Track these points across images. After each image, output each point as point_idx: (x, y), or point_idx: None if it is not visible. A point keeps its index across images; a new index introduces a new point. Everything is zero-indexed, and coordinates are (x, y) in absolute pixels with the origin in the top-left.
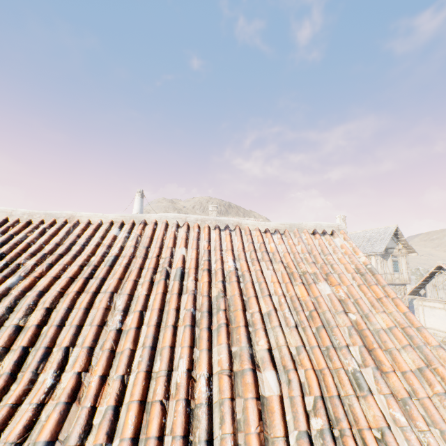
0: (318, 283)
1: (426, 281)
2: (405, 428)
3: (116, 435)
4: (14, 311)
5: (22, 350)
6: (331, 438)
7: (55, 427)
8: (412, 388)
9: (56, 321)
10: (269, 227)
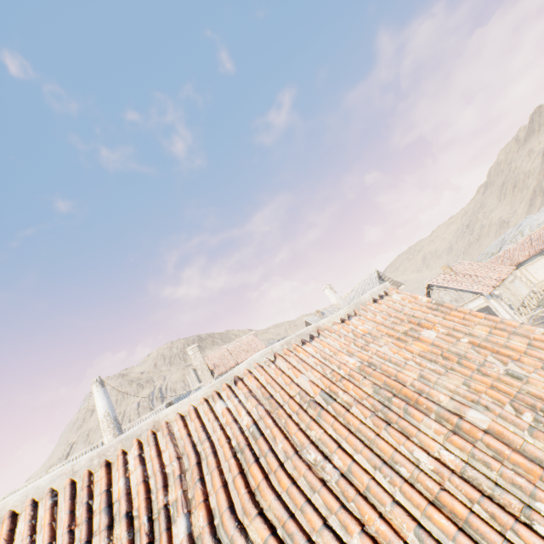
0: (420, 333)
1: None
2: None
3: (444, 542)
4: None
5: None
6: (543, 417)
7: None
8: (537, 358)
9: (284, 514)
10: (341, 316)
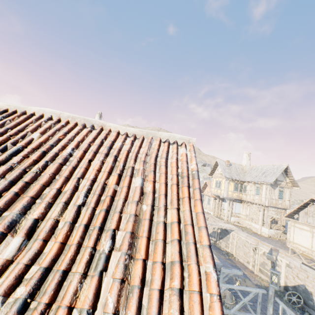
0: (136, 177)
1: (301, 208)
2: (106, 314)
3: None
4: None
5: None
6: (16, 309)
7: None
8: (151, 278)
9: None
10: (128, 131)
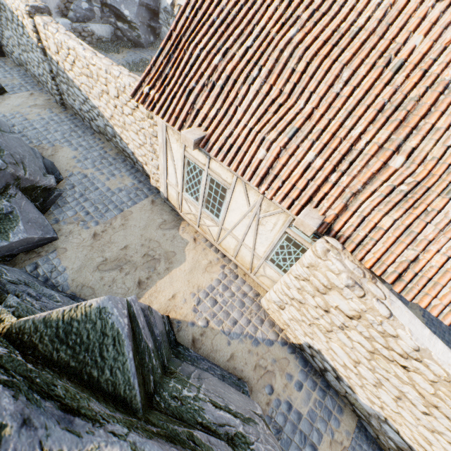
0: None
1: None
2: (447, 217)
3: (319, 140)
4: (292, 58)
5: (293, 85)
6: (403, 194)
7: (300, 125)
8: None
9: (310, 74)
10: None
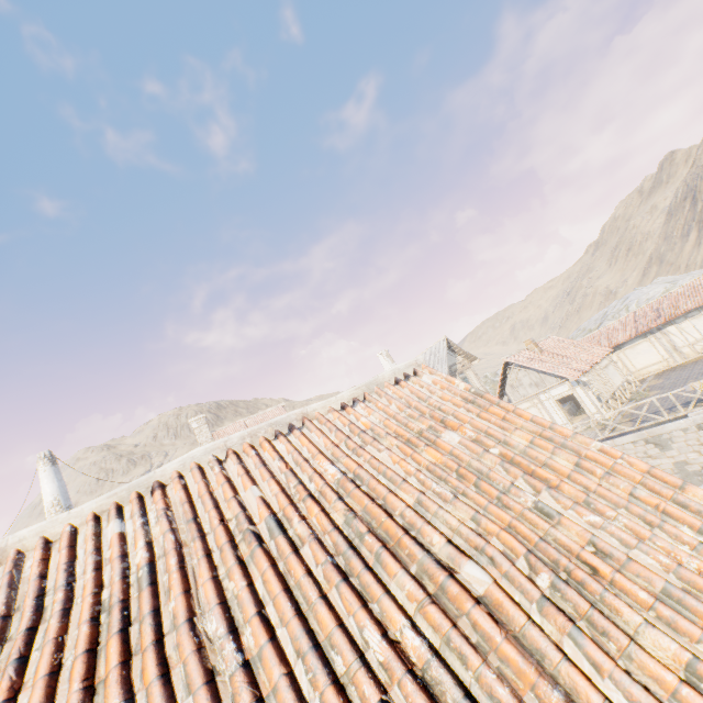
0: (440, 436)
1: (503, 384)
2: (603, 525)
3: None
4: None
5: None
6: (564, 583)
7: None
8: (583, 486)
9: None
10: (344, 400)
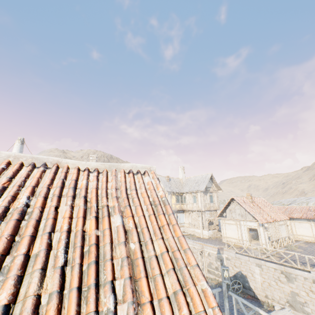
0: (113, 215)
1: (226, 207)
2: None
3: None
4: None
5: None
6: None
7: None
8: None
9: None
10: (89, 166)
